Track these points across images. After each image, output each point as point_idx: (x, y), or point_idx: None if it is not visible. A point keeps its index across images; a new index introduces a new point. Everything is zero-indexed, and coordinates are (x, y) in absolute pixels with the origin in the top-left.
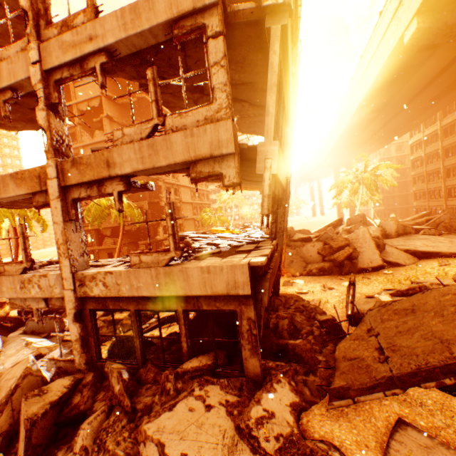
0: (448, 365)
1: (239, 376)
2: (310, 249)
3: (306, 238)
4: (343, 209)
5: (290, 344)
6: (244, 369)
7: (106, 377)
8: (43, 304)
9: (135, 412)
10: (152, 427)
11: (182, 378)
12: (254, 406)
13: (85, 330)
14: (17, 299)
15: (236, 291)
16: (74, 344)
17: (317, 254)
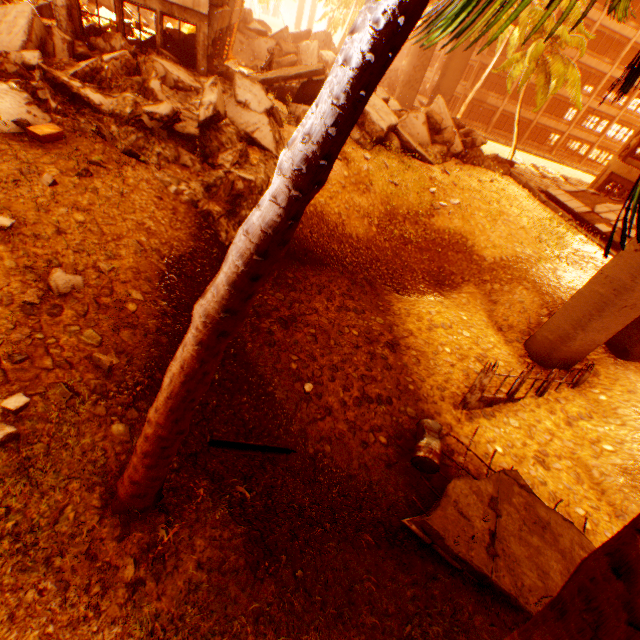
0: (285, 78)
1: (194, 73)
2: (262, 46)
3: (263, 33)
4: (332, 31)
5: (225, 73)
6: (197, 69)
7: (91, 52)
8: None
9: (137, 62)
10: (156, 59)
11: (162, 57)
12: (203, 79)
13: (69, 2)
14: None
15: (200, 10)
16: (60, 11)
17: (267, 54)
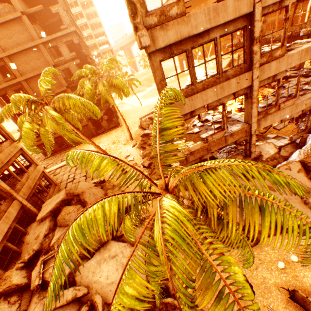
0: None
1: None
2: None
3: None
4: None
5: None
6: None
7: None
8: (299, 113)
9: None
10: None
11: None
12: None
13: None
14: (286, 117)
15: None
16: None
17: None
